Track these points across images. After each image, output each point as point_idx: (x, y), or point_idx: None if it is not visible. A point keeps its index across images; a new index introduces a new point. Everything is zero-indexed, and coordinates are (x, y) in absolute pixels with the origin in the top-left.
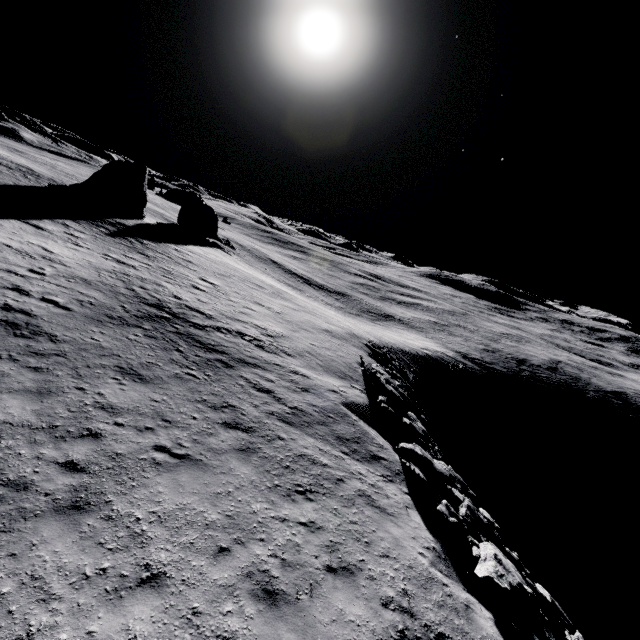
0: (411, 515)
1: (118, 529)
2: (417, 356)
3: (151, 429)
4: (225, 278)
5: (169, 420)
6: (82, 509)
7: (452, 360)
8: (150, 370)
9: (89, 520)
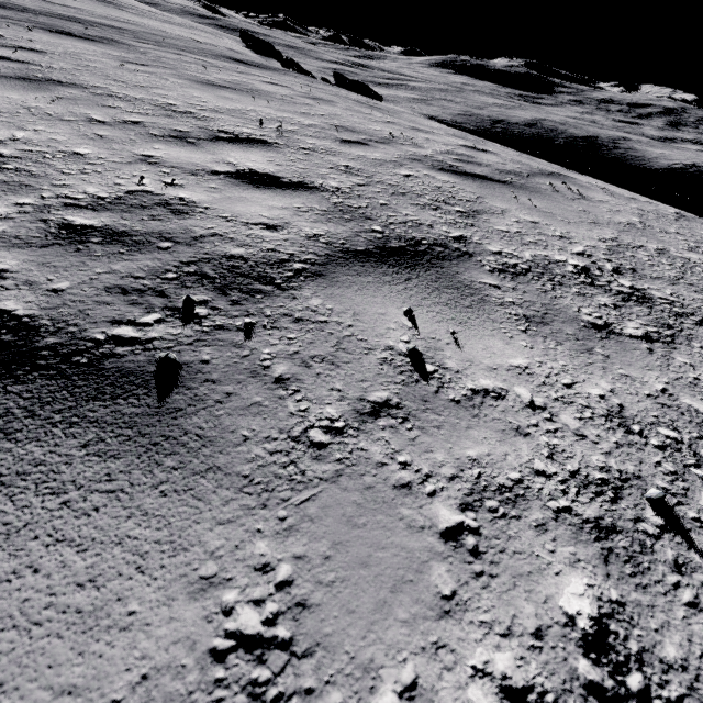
0: None
1: None
2: None
3: None
4: None
5: None
6: None
7: None
8: None
9: None
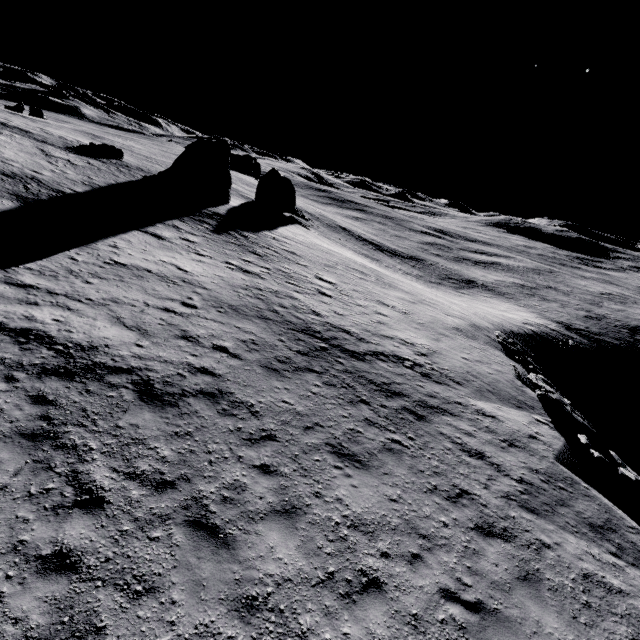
0: None
1: None
2: (526, 336)
3: (418, 557)
4: (333, 270)
5: (425, 534)
6: None
7: (558, 335)
8: (358, 443)
9: None
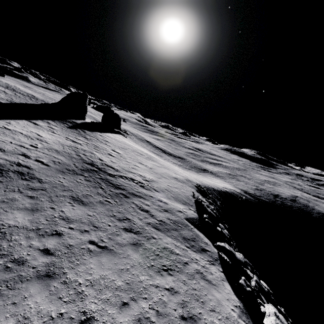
0: (225, 285)
1: (69, 289)
2: (221, 192)
3: (87, 231)
4: (124, 150)
5: (96, 226)
6: (51, 277)
7: (239, 194)
8: (87, 198)
9: (54, 283)
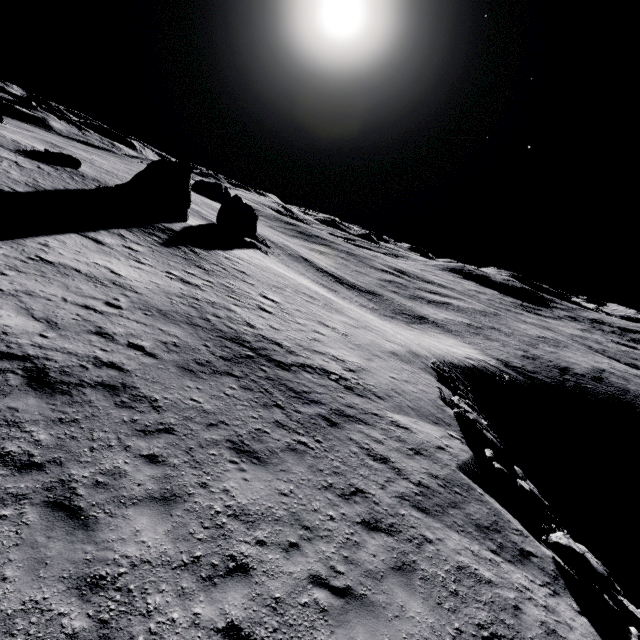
0: None
1: None
2: (465, 369)
3: (296, 546)
4: (281, 291)
5: (308, 526)
6: None
7: (496, 370)
8: (261, 442)
9: None
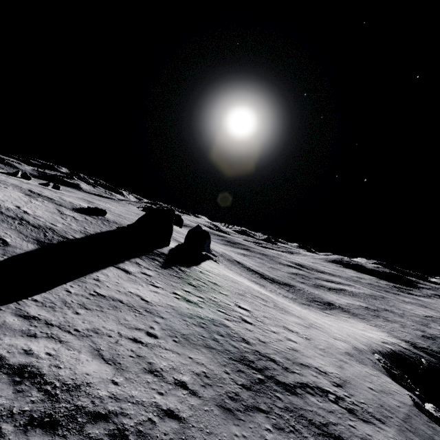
0: None
1: None
2: (390, 355)
3: None
4: (245, 298)
5: None
6: None
7: (410, 353)
8: None
9: None
